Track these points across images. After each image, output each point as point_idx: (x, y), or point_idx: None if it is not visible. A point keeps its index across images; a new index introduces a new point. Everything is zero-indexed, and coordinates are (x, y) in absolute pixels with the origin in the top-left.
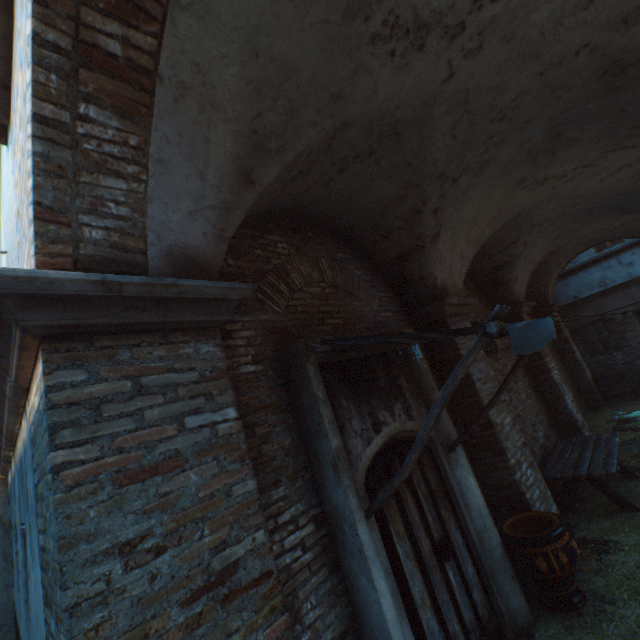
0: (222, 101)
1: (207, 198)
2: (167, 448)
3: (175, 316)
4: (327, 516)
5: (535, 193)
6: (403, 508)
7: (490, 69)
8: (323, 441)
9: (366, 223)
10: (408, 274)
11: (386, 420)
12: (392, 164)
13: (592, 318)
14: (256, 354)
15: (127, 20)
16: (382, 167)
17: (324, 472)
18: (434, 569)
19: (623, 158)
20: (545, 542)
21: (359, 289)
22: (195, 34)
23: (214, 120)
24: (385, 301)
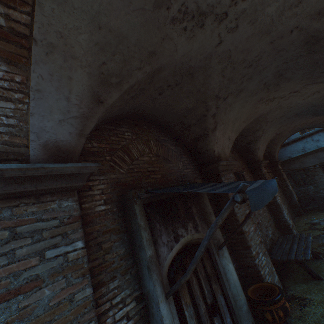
0: (79, 55)
1: (71, 112)
2: (30, 274)
3: (44, 186)
4: (144, 296)
5: (268, 105)
6: (190, 287)
7: (243, 39)
8: (142, 252)
9: (176, 121)
10: (199, 148)
11: (182, 234)
12: (189, 90)
13: (298, 168)
14: (106, 199)
15: (7, 3)
16: (184, 91)
17: (143, 270)
18: (207, 323)
19: (315, 88)
20: (271, 304)
21: (172, 157)
22: (56, 14)
23: (74, 66)
24: (186, 163)
